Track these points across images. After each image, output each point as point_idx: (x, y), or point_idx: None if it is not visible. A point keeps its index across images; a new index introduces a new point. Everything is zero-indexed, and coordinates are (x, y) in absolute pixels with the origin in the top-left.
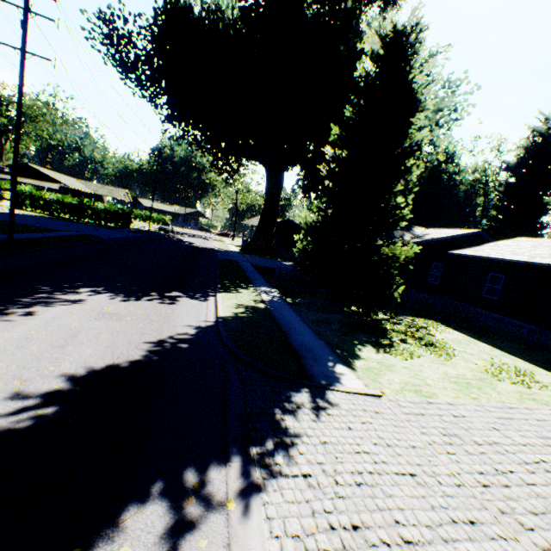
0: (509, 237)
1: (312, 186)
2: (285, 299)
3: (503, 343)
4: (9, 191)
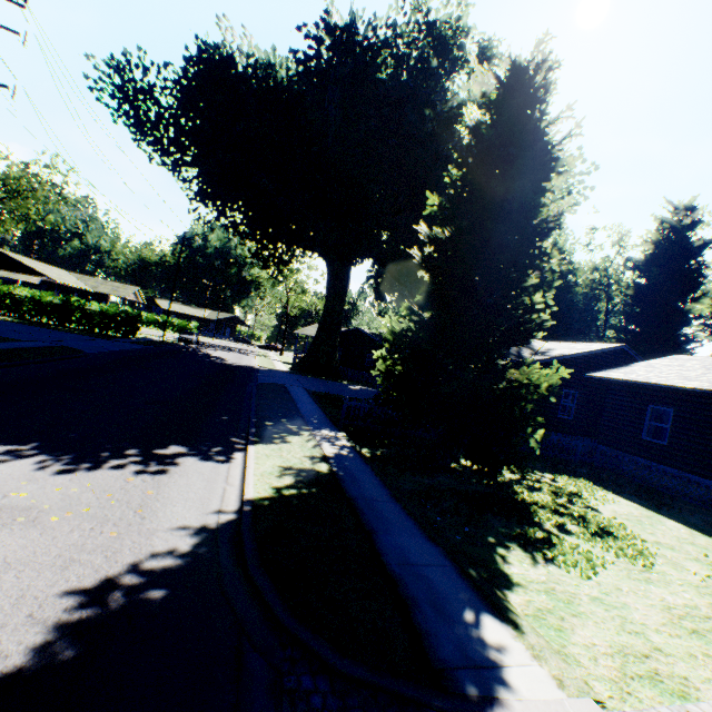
0: (646, 353)
1: (388, 285)
2: (360, 451)
3: (695, 518)
4: None
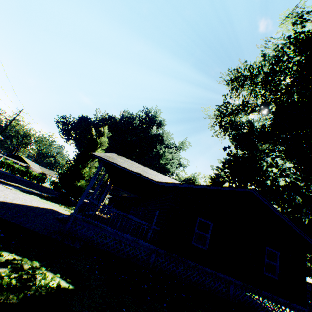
0: None
1: None
2: (44, 194)
3: None
4: (2, 161)
